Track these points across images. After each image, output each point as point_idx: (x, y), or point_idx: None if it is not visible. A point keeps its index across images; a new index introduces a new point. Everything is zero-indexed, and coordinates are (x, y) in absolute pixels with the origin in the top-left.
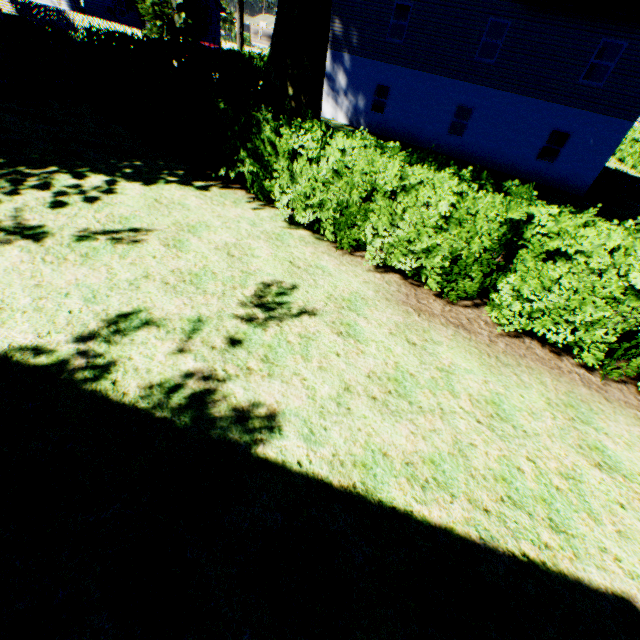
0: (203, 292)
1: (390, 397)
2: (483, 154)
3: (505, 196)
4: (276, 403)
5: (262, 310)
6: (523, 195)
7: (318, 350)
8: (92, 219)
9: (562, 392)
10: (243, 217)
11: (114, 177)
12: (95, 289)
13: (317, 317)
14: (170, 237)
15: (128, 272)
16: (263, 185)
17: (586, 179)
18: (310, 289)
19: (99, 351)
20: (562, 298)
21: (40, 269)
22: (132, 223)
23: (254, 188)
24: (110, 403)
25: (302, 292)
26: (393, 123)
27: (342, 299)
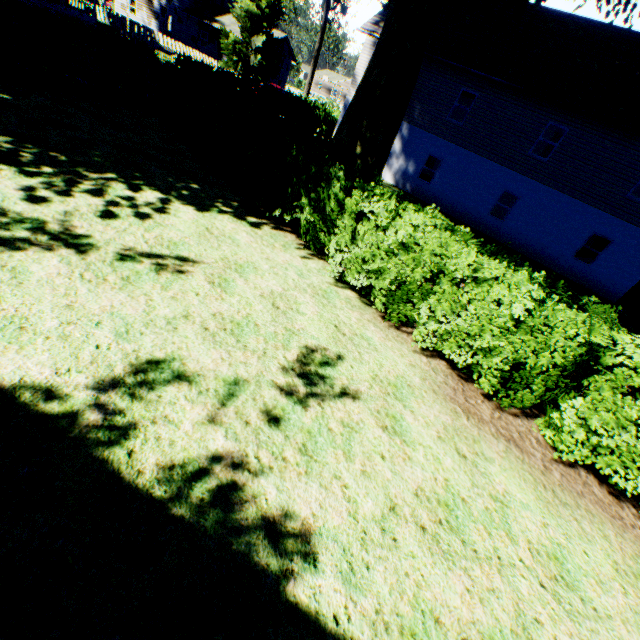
0: (243, 347)
1: (441, 529)
2: (521, 241)
3: (580, 310)
4: (312, 516)
5: (303, 381)
6: (603, 316)
7: (361, 446)
8: (140, 238)
9: (629, 554)
10: (291, 264)
11: (170, 196)
12: (129, 322)
13: (361, 401)
14: (216, 273)
15: (167, 307)
16: (317, 236)
17: (620, 287)
18: (355, 363)
19: (120, 405)
20: (639, 441)
21: (76, 286)
22: (180, 250)
23: (304, 234)
24: (120, 483)
25: (346, 366)
26: (438, 193)
27: (387, 382)
